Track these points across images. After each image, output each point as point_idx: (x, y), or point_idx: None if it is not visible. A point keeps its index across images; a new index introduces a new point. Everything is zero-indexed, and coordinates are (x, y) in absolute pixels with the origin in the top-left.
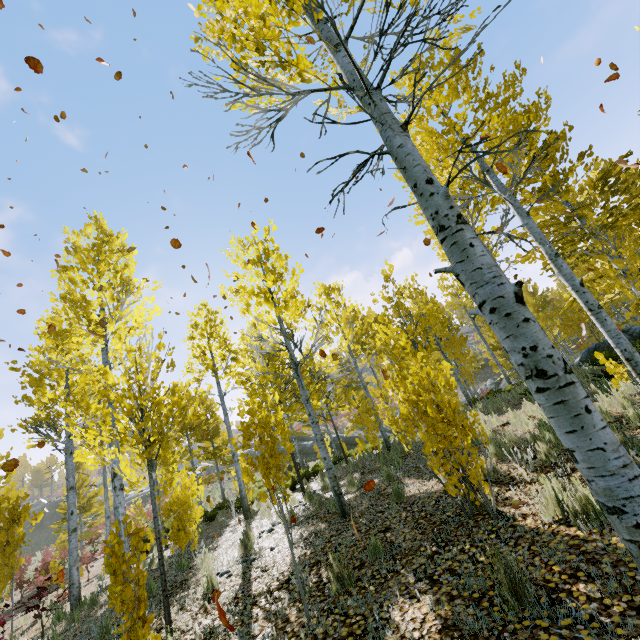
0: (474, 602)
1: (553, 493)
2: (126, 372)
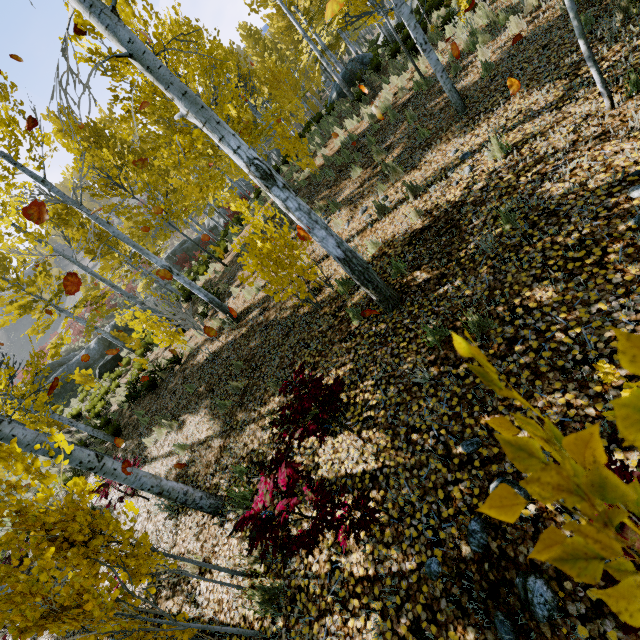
0: None
1: None
2: None
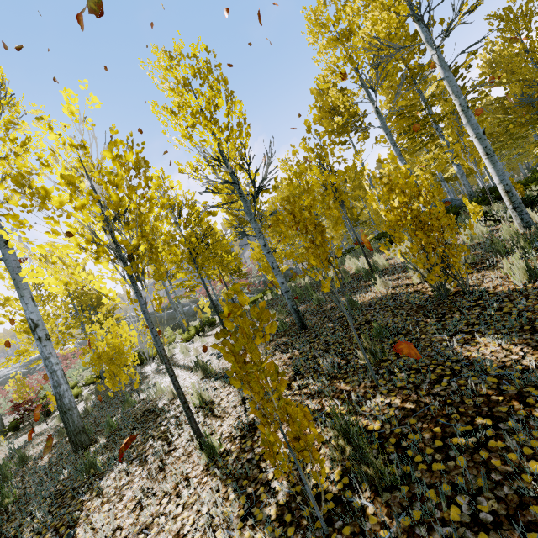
0: (531, 331)
1: (522, 265)
2: (110, 145)
